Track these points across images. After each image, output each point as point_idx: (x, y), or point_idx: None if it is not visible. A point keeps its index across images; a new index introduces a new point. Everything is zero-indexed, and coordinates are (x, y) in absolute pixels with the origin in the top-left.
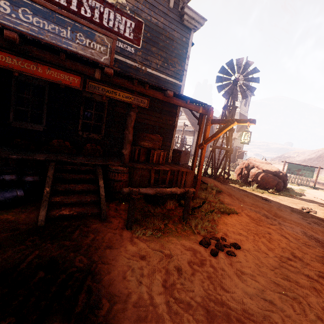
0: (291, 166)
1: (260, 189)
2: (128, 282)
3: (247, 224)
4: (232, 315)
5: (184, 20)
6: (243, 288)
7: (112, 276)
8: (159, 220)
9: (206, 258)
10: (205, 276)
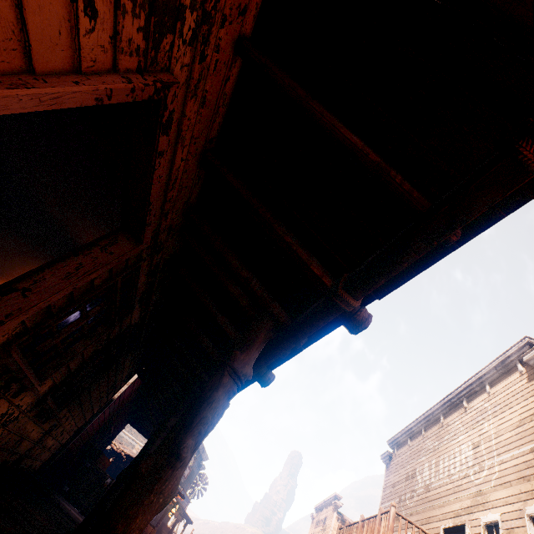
0: None
1: None
2: None
3: None
4: None
5: (201, 467)
6: None
7: None
8: None
9: None
10: None
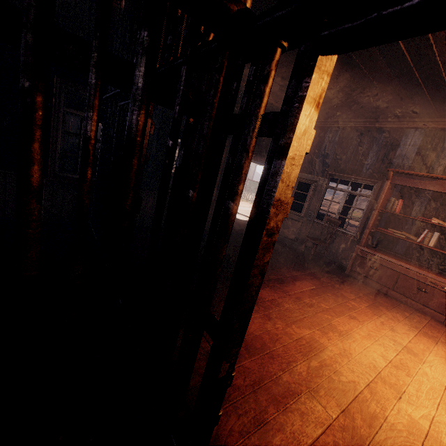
0: (252, 183)
1: None
2: None
3: None
4: None
5: None
6: None
7: None
8: None
9: None
10: None
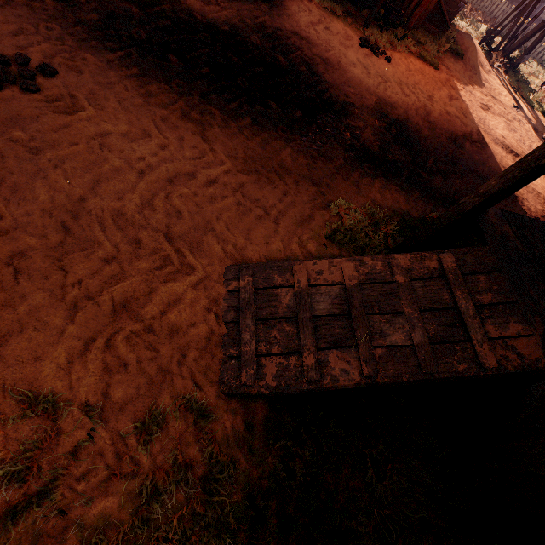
0: None
1: (543, 108)
2: (293, 7)
3: (430, 75)
4: (337, 49)
5: None
6: (358, 58)
7: (286, 0)
8: (342, 10)
9: (353, 41)
10: (341, 41)
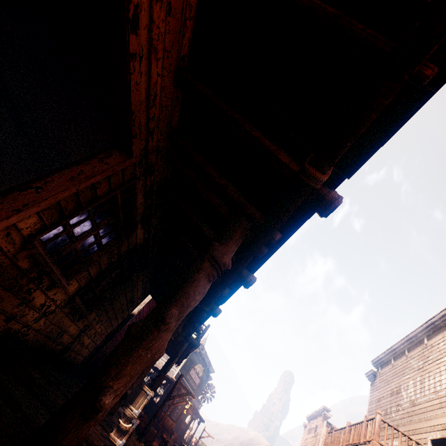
0: (202, 444)
1: None
2: None
3: None
4: None
5: (208, 378)
6: None
7: None
8: None
9: None
10: None
